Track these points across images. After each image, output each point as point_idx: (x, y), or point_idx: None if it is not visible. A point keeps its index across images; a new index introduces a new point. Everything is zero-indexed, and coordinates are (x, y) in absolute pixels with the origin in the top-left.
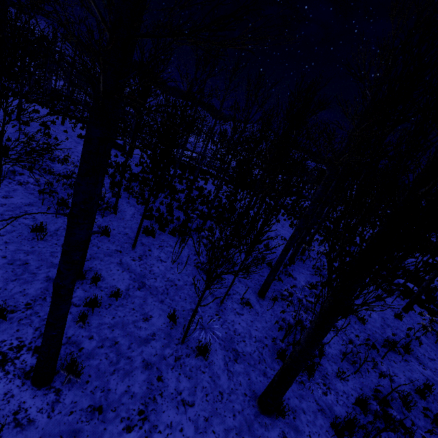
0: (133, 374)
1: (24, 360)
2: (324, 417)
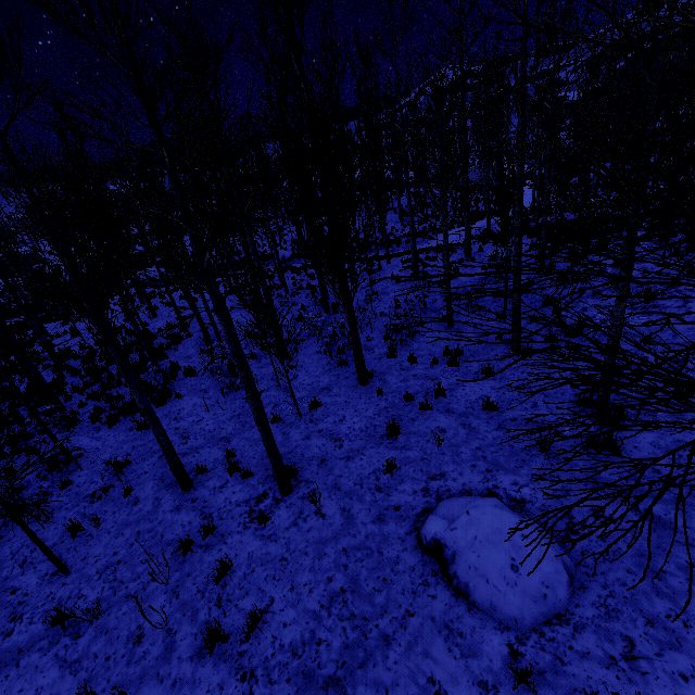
0: (310, 445)
1: (265, 506)
2: (383, 359)
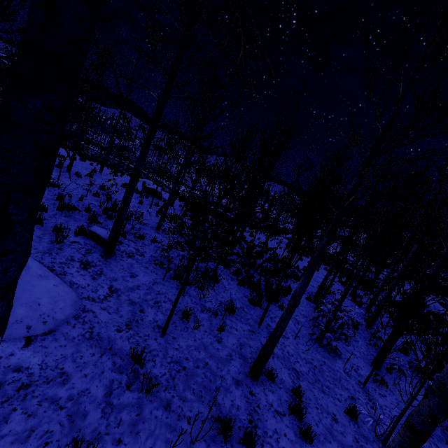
0: None
1: None
2: None
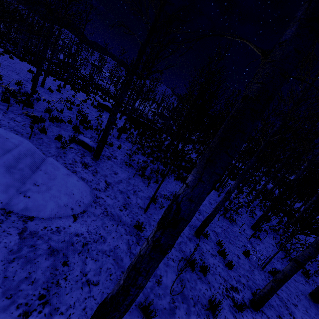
0: None
1: (236, 297)
2: None
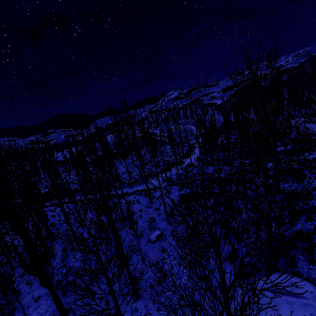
0: None
1: None
2: None
